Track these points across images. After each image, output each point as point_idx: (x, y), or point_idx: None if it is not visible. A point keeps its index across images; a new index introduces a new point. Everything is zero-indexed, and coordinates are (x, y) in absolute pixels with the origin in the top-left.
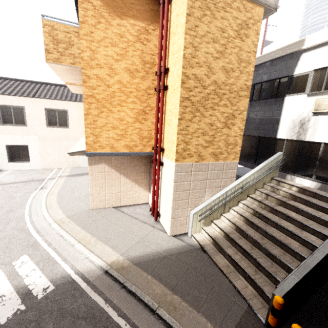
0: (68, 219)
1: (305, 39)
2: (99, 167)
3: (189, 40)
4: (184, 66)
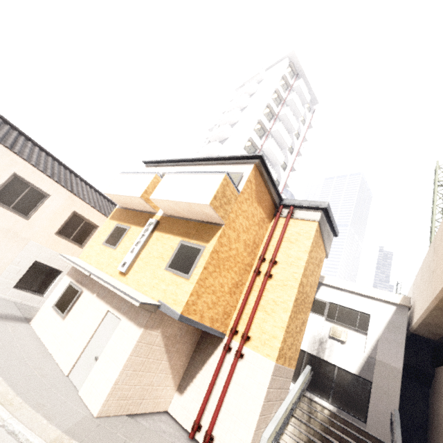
0: (74, 440)
1: (325, 277)
2: (152, 335)
3: (308, 258)
4: (302, 274)
